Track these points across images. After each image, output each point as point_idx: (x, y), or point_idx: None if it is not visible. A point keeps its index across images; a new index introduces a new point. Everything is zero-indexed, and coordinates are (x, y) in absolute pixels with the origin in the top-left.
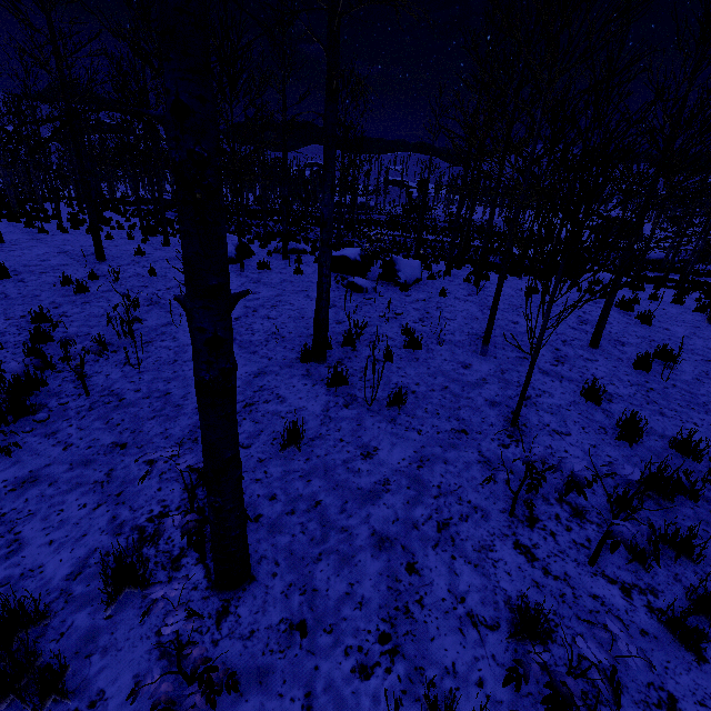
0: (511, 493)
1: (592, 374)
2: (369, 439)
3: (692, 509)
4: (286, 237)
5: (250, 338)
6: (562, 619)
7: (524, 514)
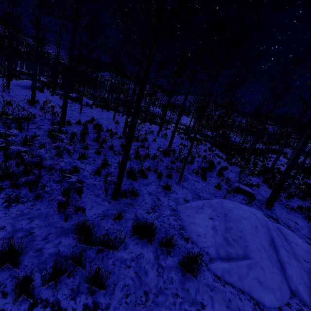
0: (50, 118)
1: (102, 121)
2: (29, 110)
3: (83, 127)
4: (55, 87)
5: (18, 97)
6: (37, 121)
7: (48, 119)
